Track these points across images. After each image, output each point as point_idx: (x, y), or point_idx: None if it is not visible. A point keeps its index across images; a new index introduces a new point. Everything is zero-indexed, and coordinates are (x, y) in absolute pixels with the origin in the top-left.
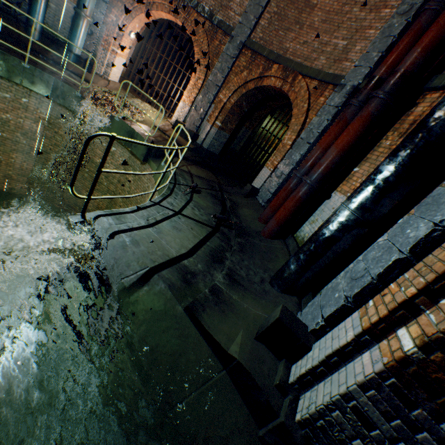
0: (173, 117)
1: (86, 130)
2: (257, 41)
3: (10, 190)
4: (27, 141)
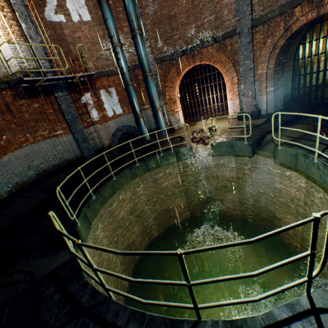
0: (230, 114)
1: (199, 162)
2: (260, 14)
3: (183, 219)
4: (177, 189)
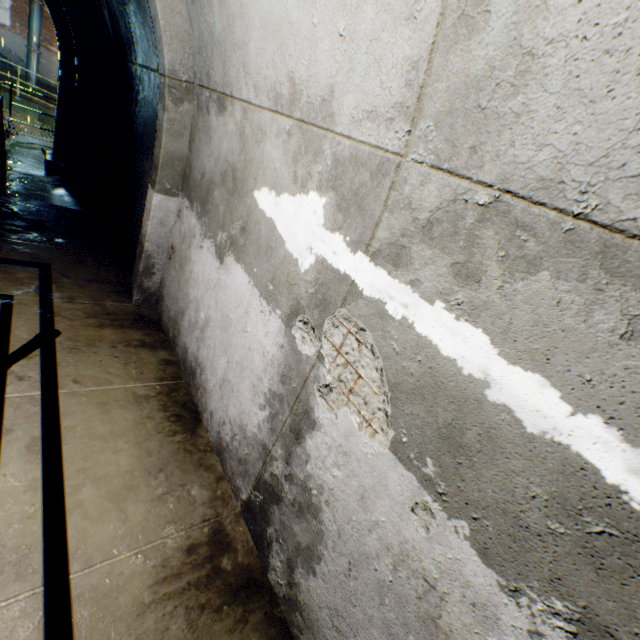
0: None
1: None
2: None
3: None
4: None
